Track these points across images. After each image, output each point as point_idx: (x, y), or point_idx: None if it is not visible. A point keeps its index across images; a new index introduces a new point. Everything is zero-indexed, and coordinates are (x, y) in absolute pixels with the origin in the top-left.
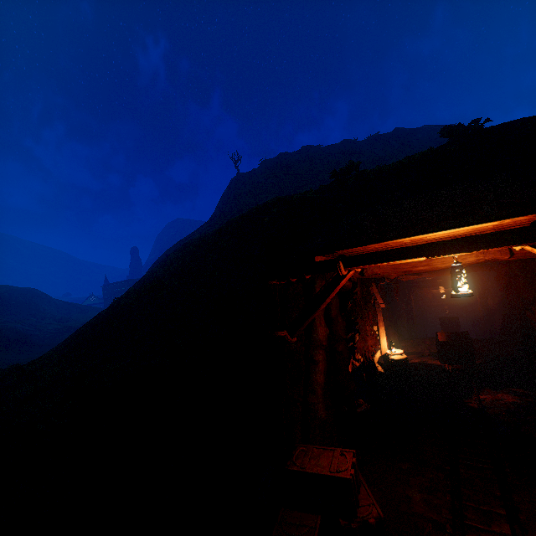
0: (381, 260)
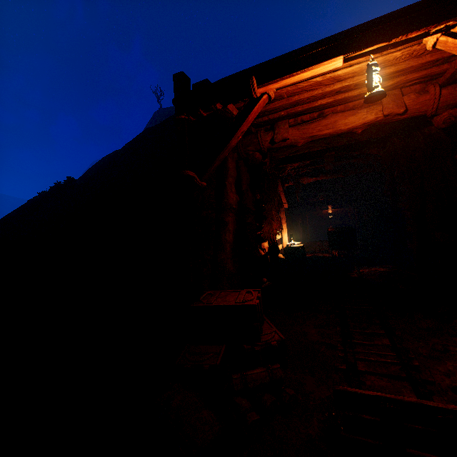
0: (296, 68)
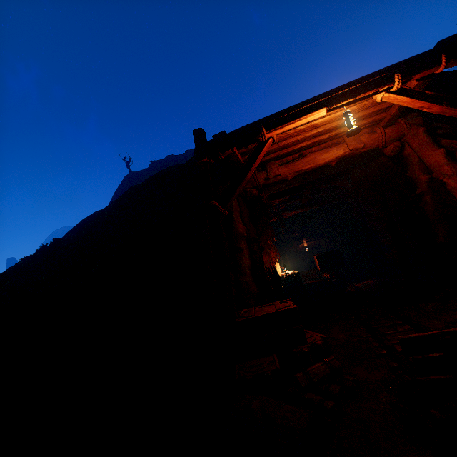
0: (294, 118)
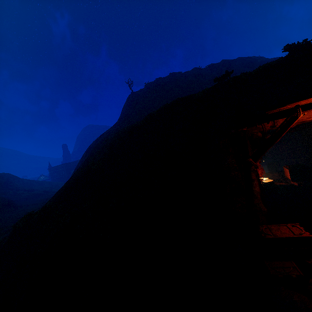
0: None
